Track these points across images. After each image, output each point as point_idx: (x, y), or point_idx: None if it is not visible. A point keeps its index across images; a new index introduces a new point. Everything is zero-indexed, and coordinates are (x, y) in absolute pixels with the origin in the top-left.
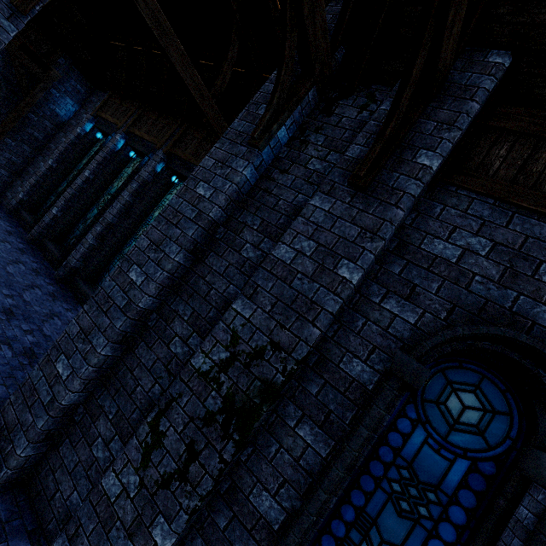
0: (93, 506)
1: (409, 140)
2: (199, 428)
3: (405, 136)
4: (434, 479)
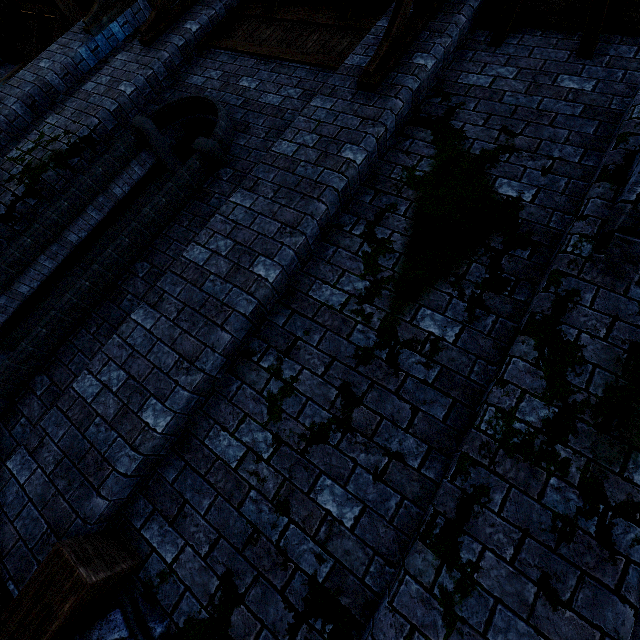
0: None
1: (184, 17)
2: (2, 185)
3: (183, 15)
4: None
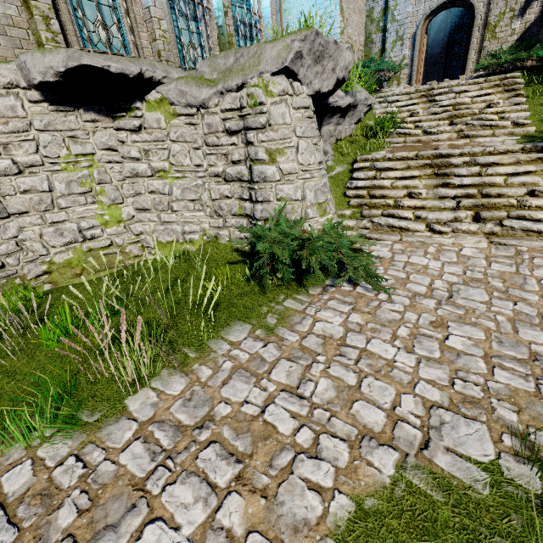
0: None
1: None
2: None
3: None
4: (462, 24)
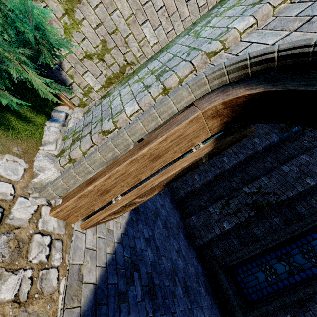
0: (205, 212)
1: None
2: (242, 205)
3: None
4: None
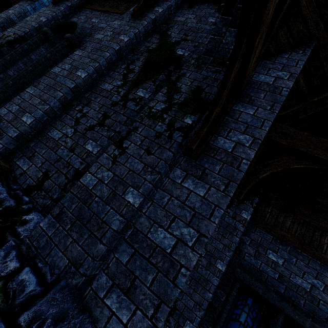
0: None
1: None
2: None
3: None
4: None
